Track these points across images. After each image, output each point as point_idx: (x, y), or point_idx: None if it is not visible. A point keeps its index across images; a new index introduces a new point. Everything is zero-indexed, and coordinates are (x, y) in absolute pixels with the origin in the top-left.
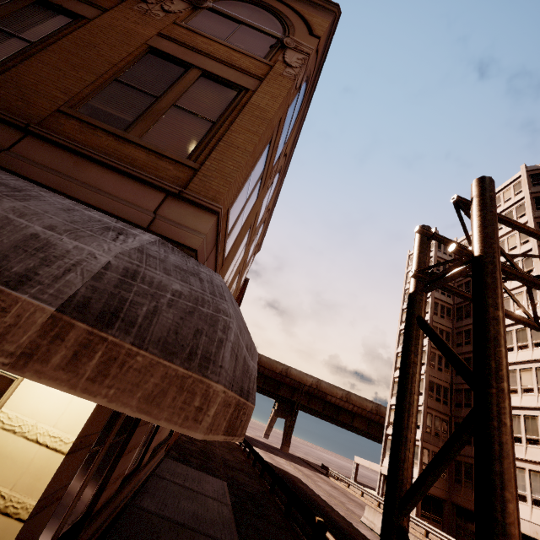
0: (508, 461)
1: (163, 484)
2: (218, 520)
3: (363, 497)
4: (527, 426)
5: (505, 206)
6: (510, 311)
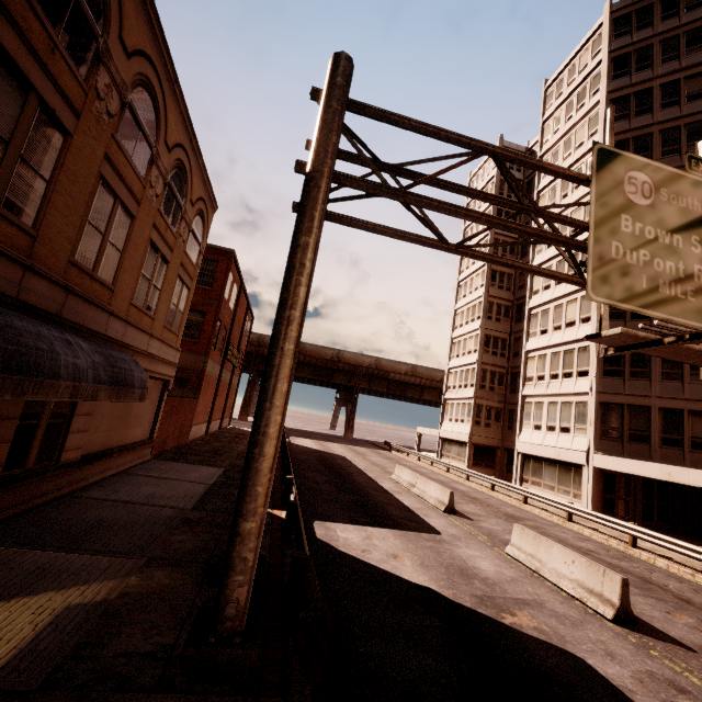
0: (276, 379)
1: (128, 479)
2: (182, 495)
3: (419, 461)
4: (565, 361)
5: (579, 79)
6: (415, 235)
